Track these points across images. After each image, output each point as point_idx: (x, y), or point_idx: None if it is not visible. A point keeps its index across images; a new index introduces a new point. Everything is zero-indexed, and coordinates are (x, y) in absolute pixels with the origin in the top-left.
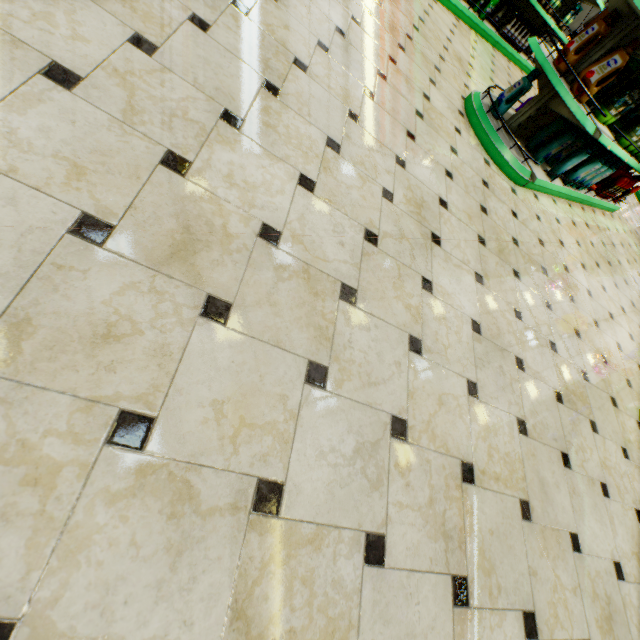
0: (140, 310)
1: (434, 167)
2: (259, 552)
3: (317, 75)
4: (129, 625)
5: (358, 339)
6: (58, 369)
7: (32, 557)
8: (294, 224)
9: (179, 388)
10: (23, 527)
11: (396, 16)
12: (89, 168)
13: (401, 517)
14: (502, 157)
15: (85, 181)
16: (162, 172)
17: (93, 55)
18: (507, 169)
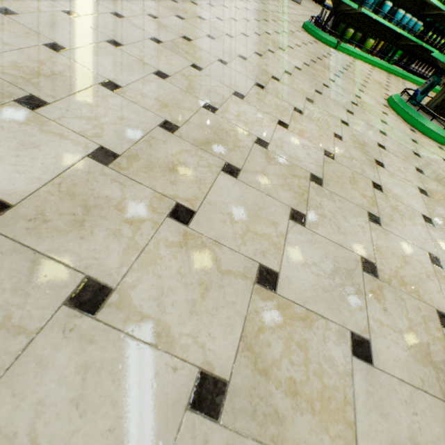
0: (189, 162)
1: (370, 128)
2: (262, 310)
3: (285, 83)
4: (173, 320)
5: (326, 205)
6: (148, 177)
7: (125, 259)
8: (276, 141)
9: (209, 201)
10: (122, 242)
11: (331, 64)
12: (170, 105)
13: (383, 332)
14: (425, 126)
15: (167, 109)
16: (203, 110)
17: (175, 69)
18: (431, 134)
